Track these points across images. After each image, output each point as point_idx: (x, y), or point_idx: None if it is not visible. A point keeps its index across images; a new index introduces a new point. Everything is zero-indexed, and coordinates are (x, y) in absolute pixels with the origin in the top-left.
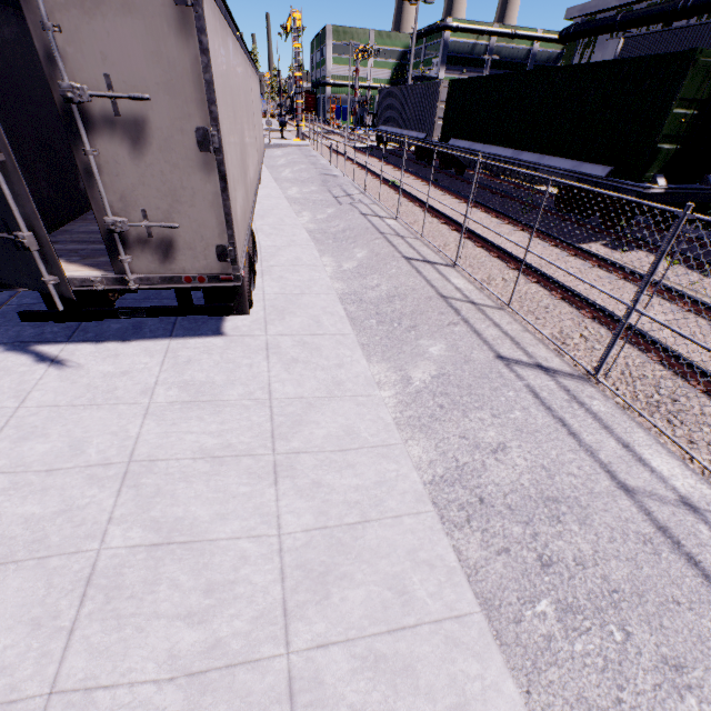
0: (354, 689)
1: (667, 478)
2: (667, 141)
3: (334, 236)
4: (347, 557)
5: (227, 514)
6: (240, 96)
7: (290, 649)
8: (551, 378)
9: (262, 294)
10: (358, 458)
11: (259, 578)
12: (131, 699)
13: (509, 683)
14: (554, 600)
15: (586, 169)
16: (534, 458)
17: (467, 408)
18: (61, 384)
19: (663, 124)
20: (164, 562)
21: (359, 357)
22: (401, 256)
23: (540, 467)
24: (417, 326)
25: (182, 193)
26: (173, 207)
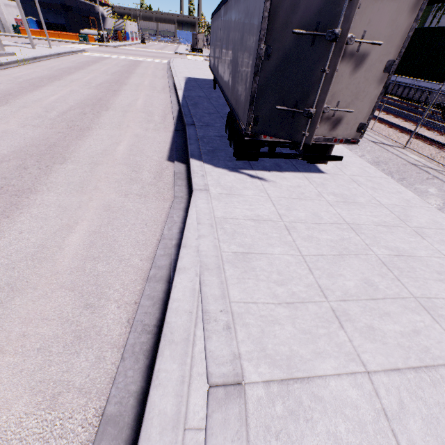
0: None
1: None
2: None
3: None
4: None
5: (415, 248)
6: None
7: None
8: None
9: None
10: None
11: None
12: None
13: None
14: None
15: None
16: None
17: None
18: (275, 189)
19: None
20: (408, 262)
21: (404, 189)
22: (368, 140)
23: None
24: (405, 178)
25: (361, 94)
26: (352, 101)
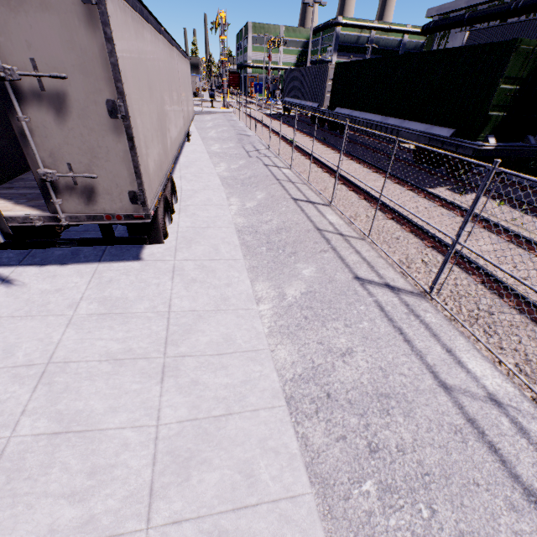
0: None
1: (479, 378)
2: (496, 110)
3: (242, 181)
4: (209, 444)
5: (118, 408)
6: (160, 75)
7: (150, 525)
8: (395, 295)
9: (177, 228)
10: (231, 361)
11: (135, 462)
12: None
13: None
14: (377, 481)
15: (435, 131)
16: (374, 360)
17: (325, 319)
18: (6, 299)
19: (493, 97)
20: (60, 448)
21: (244, 278)
22: (290, 197)
23: (378, 368)
24: (296, 252)
25: (99, 151)
26: (93, 161)
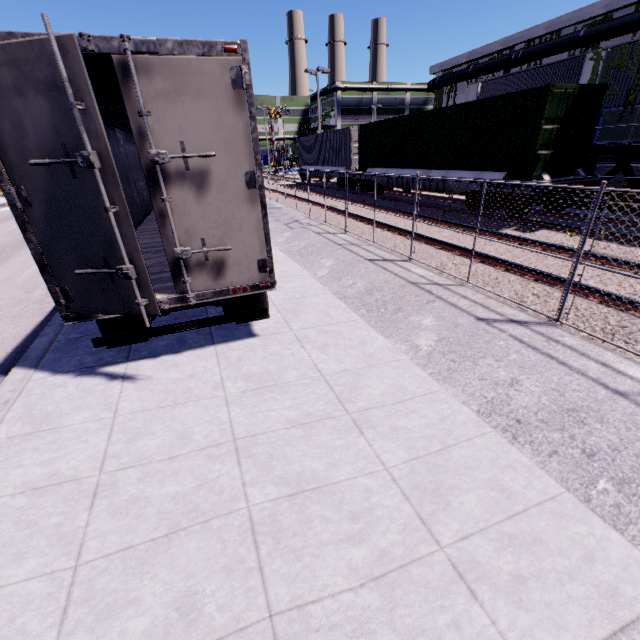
0: (505, 561)
1: None
2: (543, 149)
3: (299, 252)
4: (447, 474)
5: (336, 463)
6: None
7: (441, 545)
8: (525, 327)
9: (271, 302)
10: (415, 405)
11: (388, 501)
12: (338, 606)
13: (613, 534)
14: (609, 478)
15: (486, 176)
16: (543, 384)
17: (474, 358)
18: (142, 393)
19: (538, 137)
20: (307, 505)
21: (375, 334)
22: (364, 259)
23: (550, 389)
24: (401, 308)
25: (233, 223)
26: (226, 234)
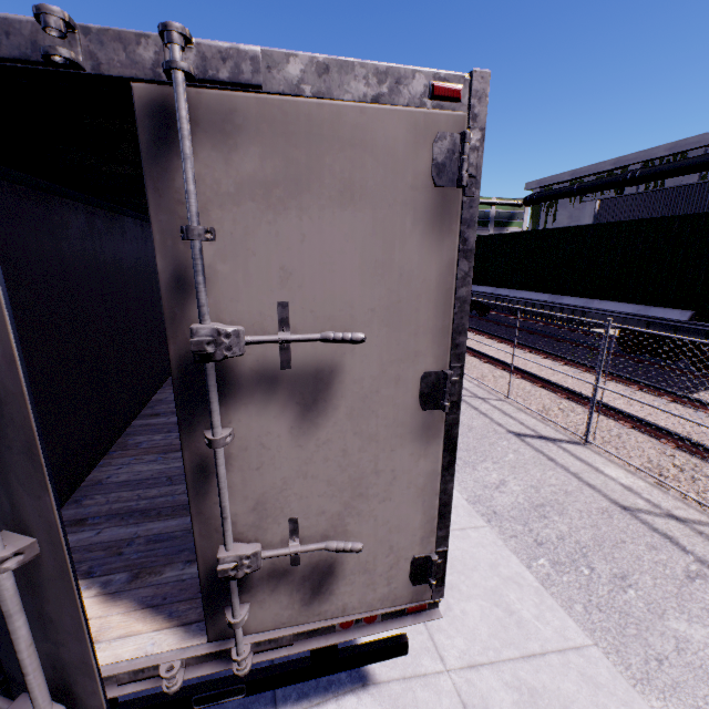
0: None
1: None
2: None
3: None
4: None
5: None
6: None
7: None
8: None
9: None
10: None
11: None
12: None
13: None
14: None
15: (656, 313)
16: None
17: None
18: None
19: None
20: None
21: None
22: (506, 430)
23: None
24: (627, 574)
25: (372, 480)
26: (350, 505)
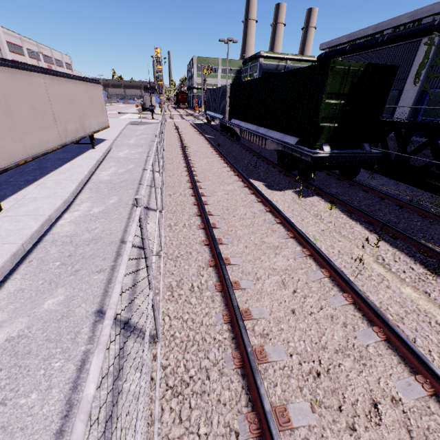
0: None
1: None
2: (327, 121)
3: (114, 185)
4: None
5: None
6: None
7: None
8: (122, 339)
9: None
10: None
11: None
12: None
13: None
14: None
15: (286, 139)
16: None
17: None
18: None
19: (320, 110)
20: None
21: None
22: (132, 203)
23: None
24: (80, 270)
25: None
26: None
